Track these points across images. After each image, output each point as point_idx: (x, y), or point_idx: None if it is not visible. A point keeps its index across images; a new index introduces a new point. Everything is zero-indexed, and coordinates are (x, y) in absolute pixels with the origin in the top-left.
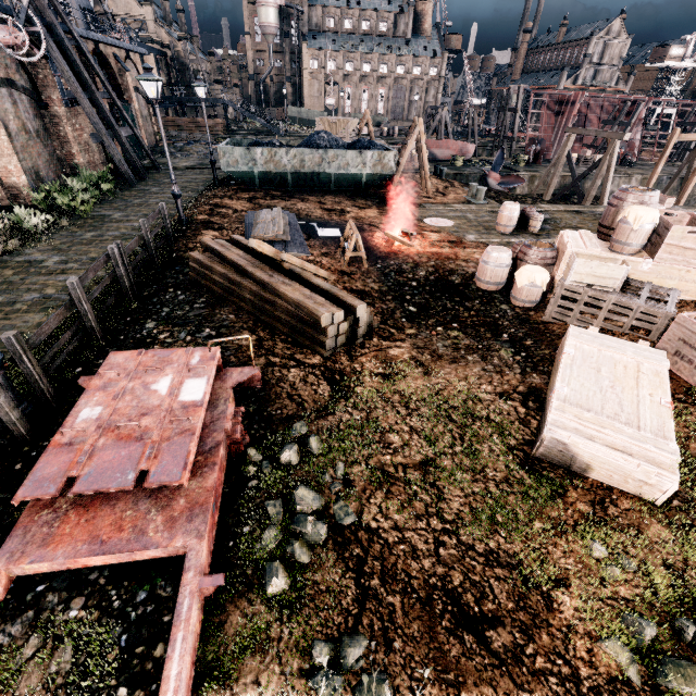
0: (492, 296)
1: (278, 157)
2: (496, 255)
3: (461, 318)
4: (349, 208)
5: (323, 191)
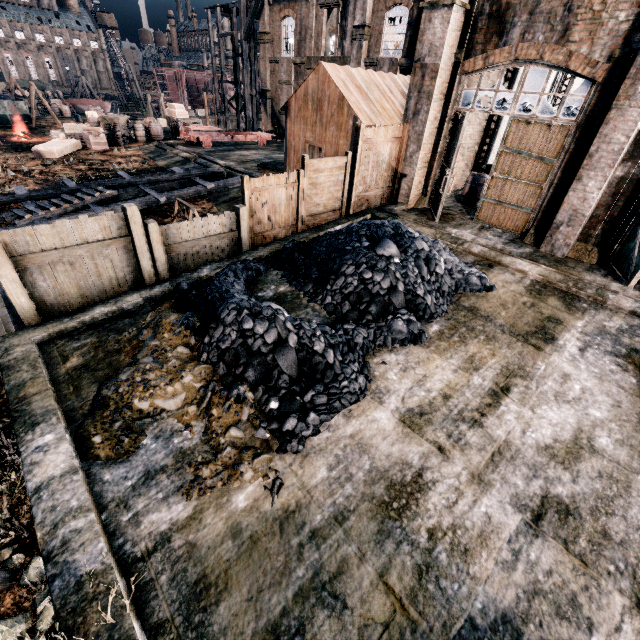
0: None
1: None
2: (53, 132)
3: None
4: None
5: None
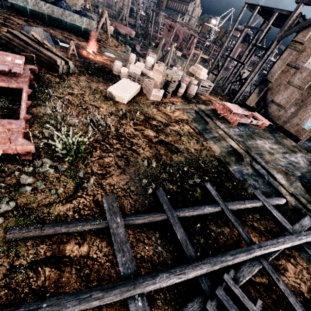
0: (116, 75)
1: (40, 5)
2: (117, 63)
3: (104, 77)
4: (75, 39)
5: (63, 29)
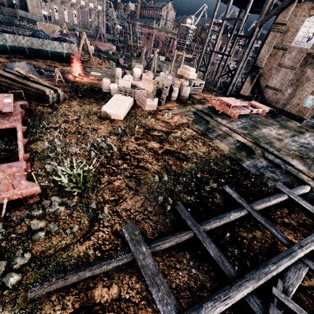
0: (106, 93)
1: (19, 39)
2: (105, 80)
3: (95, 97)
4: (58, 65)
5: (46, 58)
